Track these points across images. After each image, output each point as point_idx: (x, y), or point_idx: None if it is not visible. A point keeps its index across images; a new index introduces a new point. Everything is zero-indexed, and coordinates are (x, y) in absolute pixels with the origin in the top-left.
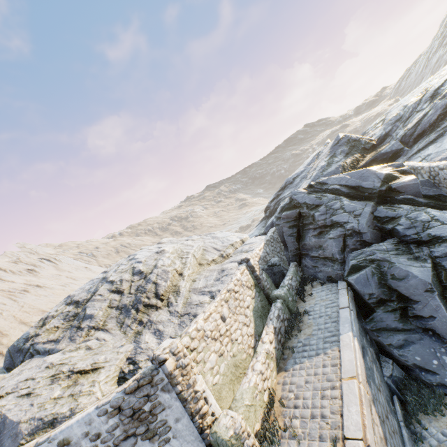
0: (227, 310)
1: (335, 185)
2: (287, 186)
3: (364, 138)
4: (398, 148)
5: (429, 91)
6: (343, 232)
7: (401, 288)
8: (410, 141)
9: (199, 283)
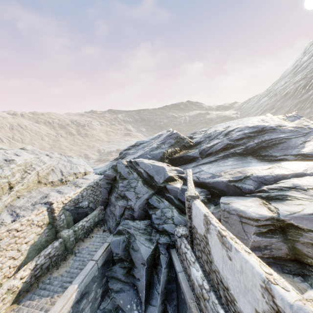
0: None
1: (142, 169)
2: (135, 146)
3: (188, 139)
4: (196, 156)
5: (227, 129)
6: (126, 205)
7: (133, 256)
8: (204, 154)
9: (20, 202)
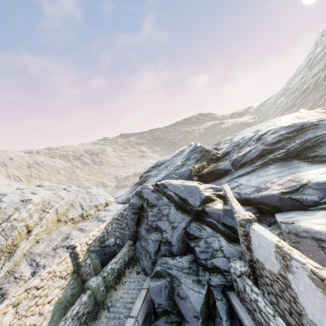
0: (11, 316)
1: (172, 192)
2: (156, 167)
3: (214, 151)
4: (229, 168)
5: (258, 134)
6: (160, 239)
7: (181, 305)
8: (237, 165)
9: (39, 247)
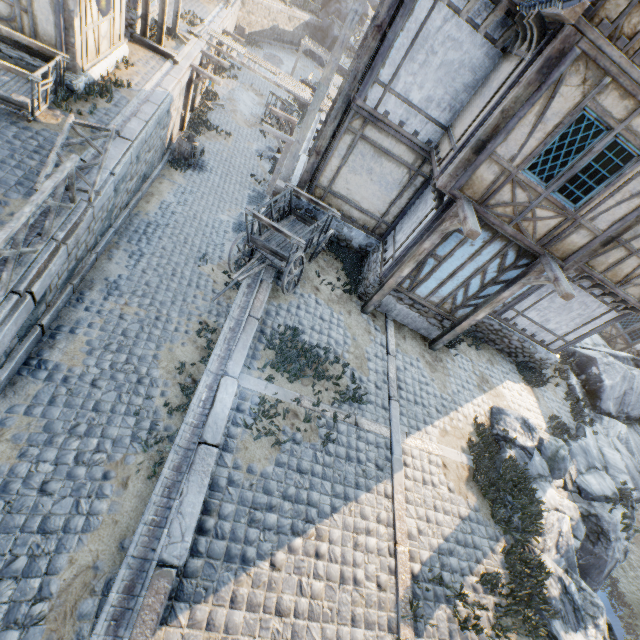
0: None
1: None
2: None
3: None
4: None
5: None
6: (338, 9)
7: (329, 33)
8: None
9: None
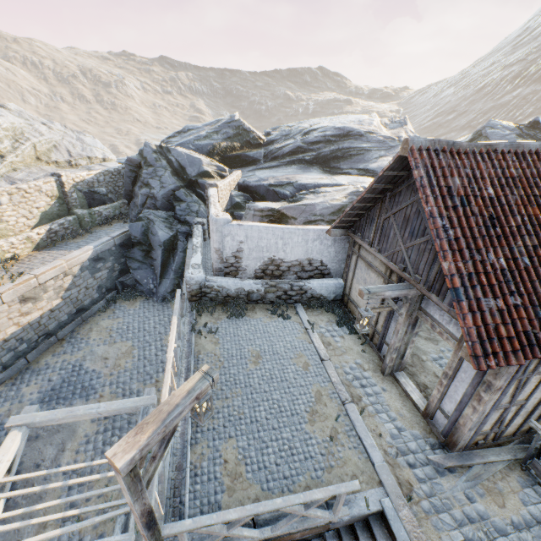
0: (7, 200)
1: (173, 158)
2: (181, 133)
3: (256, 133)
4: (258, 158)
5: (311, 127)
6: (148, 194)
7: (152, 240)
8: (269, 158)
9: (18, 175)
